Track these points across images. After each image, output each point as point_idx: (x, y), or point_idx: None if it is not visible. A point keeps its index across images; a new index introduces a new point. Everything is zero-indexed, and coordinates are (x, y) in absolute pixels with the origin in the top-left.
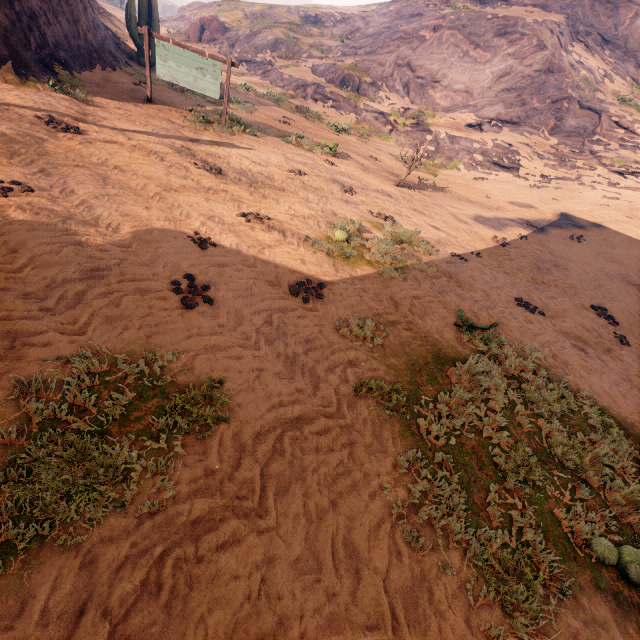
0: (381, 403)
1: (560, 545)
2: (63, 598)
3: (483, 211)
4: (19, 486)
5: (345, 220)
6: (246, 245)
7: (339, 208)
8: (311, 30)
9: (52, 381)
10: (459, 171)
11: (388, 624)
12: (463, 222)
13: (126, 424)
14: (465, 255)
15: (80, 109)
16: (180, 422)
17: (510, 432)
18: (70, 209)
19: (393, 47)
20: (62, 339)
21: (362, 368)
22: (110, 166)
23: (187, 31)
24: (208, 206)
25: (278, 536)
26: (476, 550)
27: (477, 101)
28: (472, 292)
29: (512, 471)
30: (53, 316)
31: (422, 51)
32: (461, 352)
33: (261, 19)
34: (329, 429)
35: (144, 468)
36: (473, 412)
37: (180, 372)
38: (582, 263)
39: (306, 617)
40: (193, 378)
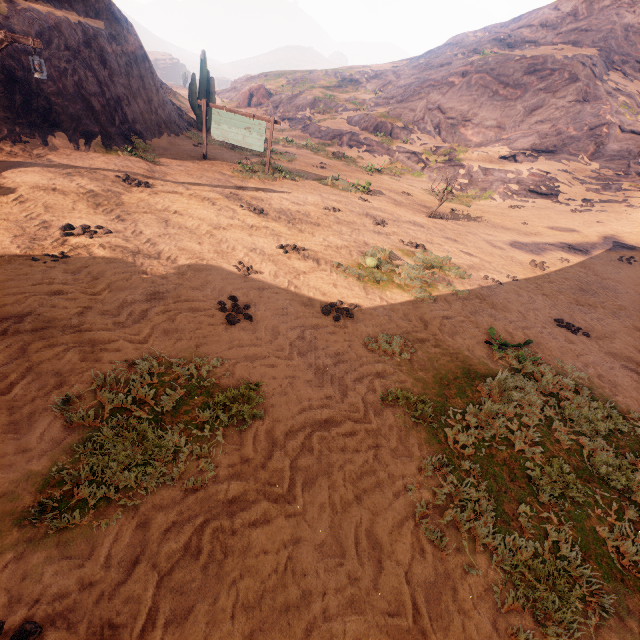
0: (407, 412)
1: (604, 564)
2: (122, 549)
3: (520, 237)
4: (93, 457)
5: (376, 249)
6: (283, 272)
7: (371, 239)
8: (346, 87)
9: (120, 378)
10: (494, 201)
11: (409, 612)
12: (498, 248)
13: (177, 416)
14: (499, 278)
15: (150, 168)
16: (221, 416)
17: (546, 447)
18: (139, 246)
19: (423, 94)
20: (129, 346)
21: (389, 379)
22: (171, 211)
23: (238, 99)
24: (251, 240)
25: (304, 521)
26: (504, 556)
27: (510, 134)
28: (506, 313)
29: (547, 485)
30: (123, 329)
31: (452, 95)
32: (493, 369)
33: (302, 83)
34: (355, 432)
35: (190, 452)
36: (505, 426)
37: (223, 376)
38: (634, 284)
39: (328, 595)
40: (233, 381)
